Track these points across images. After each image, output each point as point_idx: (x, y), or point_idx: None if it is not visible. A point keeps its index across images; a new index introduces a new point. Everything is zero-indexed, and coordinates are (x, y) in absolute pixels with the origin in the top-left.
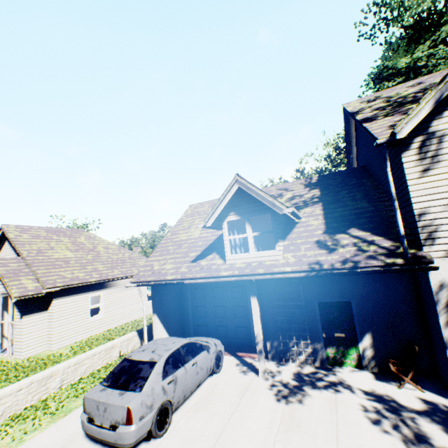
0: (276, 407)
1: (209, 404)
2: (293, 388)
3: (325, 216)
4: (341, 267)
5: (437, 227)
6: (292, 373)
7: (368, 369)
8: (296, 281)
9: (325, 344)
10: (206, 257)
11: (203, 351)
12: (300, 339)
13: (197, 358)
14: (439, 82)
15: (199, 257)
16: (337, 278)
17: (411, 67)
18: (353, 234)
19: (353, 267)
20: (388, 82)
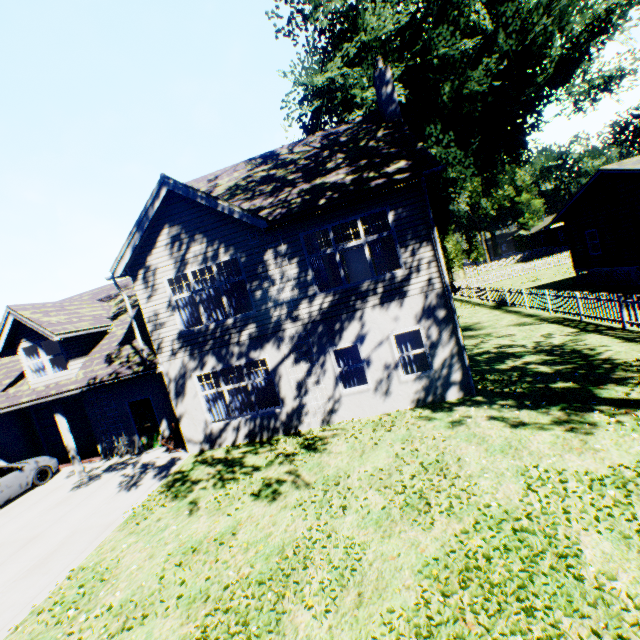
0: (64, 495)
1: (11, 511)
2: (94, 477)
3: (131, 325)
4: (108, 379)
5: (163, 339)
6: (108, 465)
7: (169, 444)
8: (109, 389)
9: (141, 434)
10: (17, 383)
11: (14, 472)
12: (122, 435)
13: (2, 480)
14: (130, 234)
15: (11, 384)
16: (138, 380)
17: (326, 89)
18: (135, 345)
19: (115, 378)
20: (312, 103)
